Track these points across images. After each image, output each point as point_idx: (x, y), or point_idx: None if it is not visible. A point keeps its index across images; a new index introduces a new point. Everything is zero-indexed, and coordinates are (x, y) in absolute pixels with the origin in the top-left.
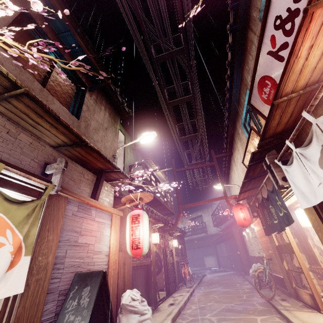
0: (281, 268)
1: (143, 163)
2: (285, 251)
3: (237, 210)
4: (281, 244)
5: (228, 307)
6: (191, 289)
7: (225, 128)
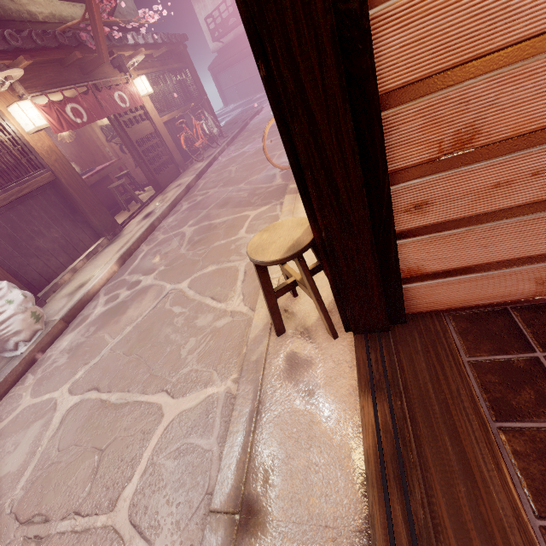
0: None
1: None
2: None
3: None
4: None
5: (232, 193)
6: (205, 163)
7: None
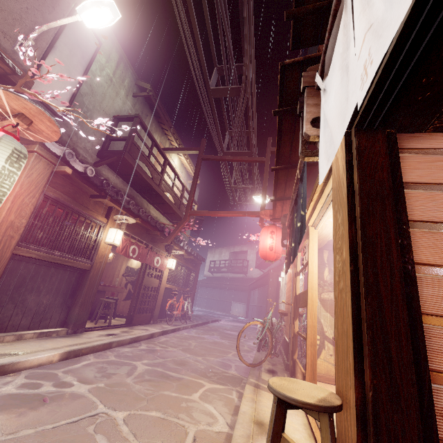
0: (291, 328)
1: (137, 116)
2: (301, 304)
3: (266, 234)
4: (301, 292)
5: (190, 359)
6: (171, 327)
7: None
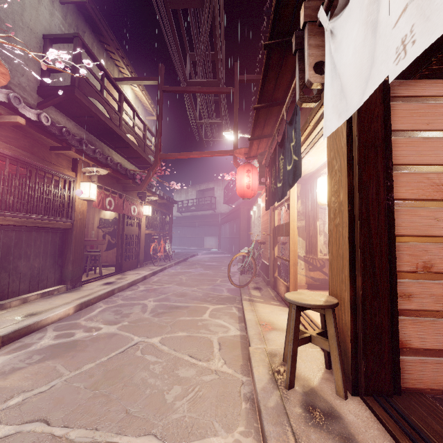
0: (270, 254)
1: (76, 36)
2: (281, 234)
3: (243, 173)
4: (280, 224)
5: (187, 291)
6: (159, 268)
7: (268, 2)
